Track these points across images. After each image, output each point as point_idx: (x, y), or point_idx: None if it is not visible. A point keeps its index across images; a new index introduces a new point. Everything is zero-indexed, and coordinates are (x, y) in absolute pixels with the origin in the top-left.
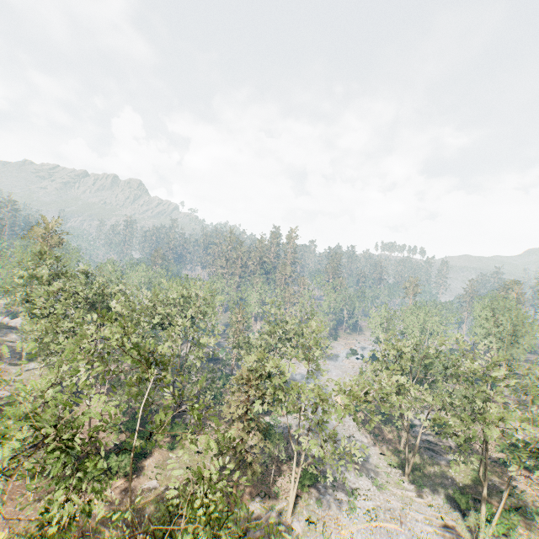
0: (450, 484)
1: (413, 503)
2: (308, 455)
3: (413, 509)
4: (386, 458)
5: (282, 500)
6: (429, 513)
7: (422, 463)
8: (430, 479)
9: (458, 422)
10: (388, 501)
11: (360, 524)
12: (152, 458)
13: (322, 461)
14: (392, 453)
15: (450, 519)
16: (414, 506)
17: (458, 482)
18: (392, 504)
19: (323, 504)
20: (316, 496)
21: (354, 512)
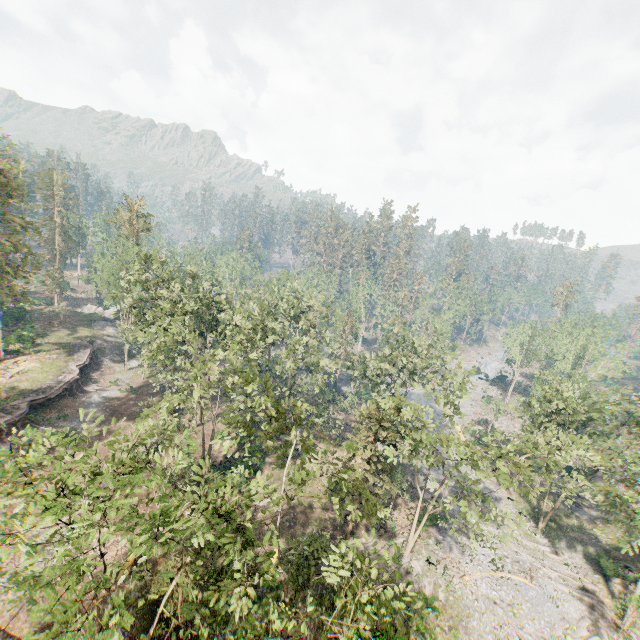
0: (593, 545)
1: (545, 558)
2: (445, 511)
3: (546, 566)
4: (515, 504)
5: (399, 536)
6: (565, 572)
7: (558, 515)
8: (567, 535)
9: (637, 499)
10: (517, 553)
11: (484, 573)
12: (263, 476)
13: (440, 498)
14: (522, 499)
15: (589, 582)
16: (547, 562)
17: (604, 545)
18: (520, 556)
19: (443, 545)
20: (435, 536)
21: (478, 559)
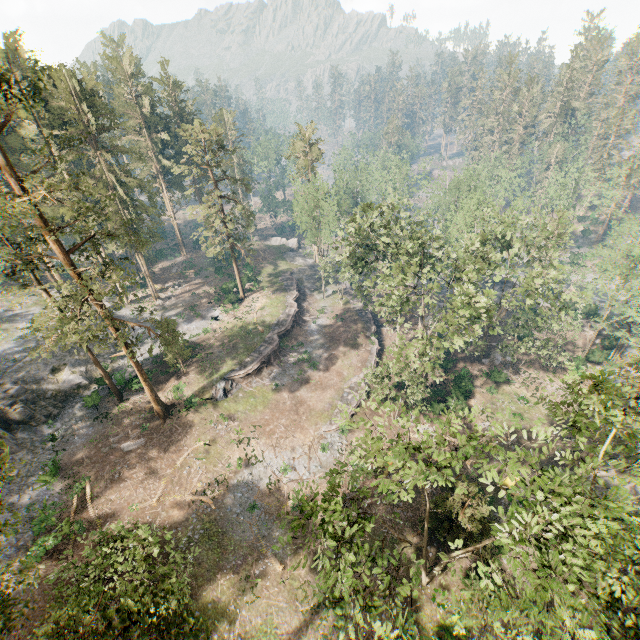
0: None
1: None
2: None
3: None
4: None
5: None
6: None
7: None
8: None
9: None
10: None
11: None
12: (476, 399)
13: None
14: None
15: None
16: None
17: None
18: None
19: None
20: None
21: None
